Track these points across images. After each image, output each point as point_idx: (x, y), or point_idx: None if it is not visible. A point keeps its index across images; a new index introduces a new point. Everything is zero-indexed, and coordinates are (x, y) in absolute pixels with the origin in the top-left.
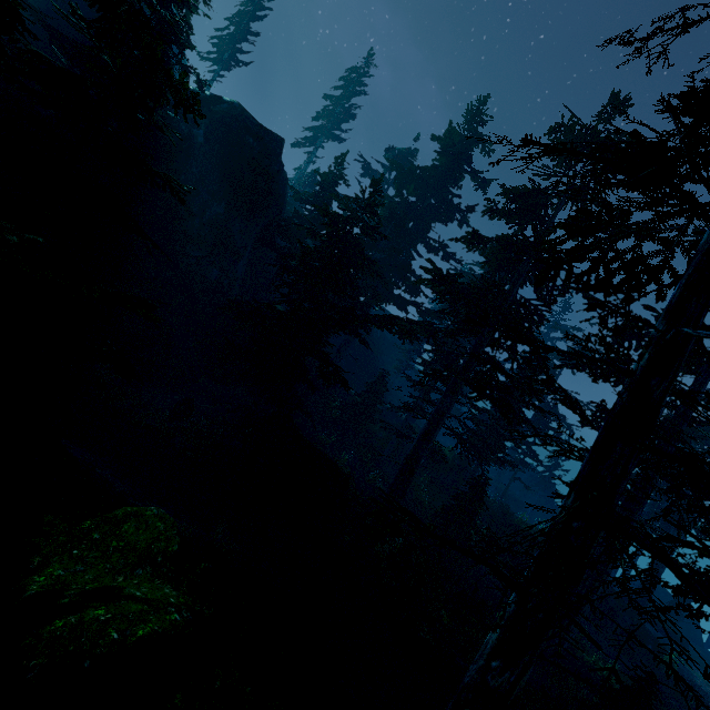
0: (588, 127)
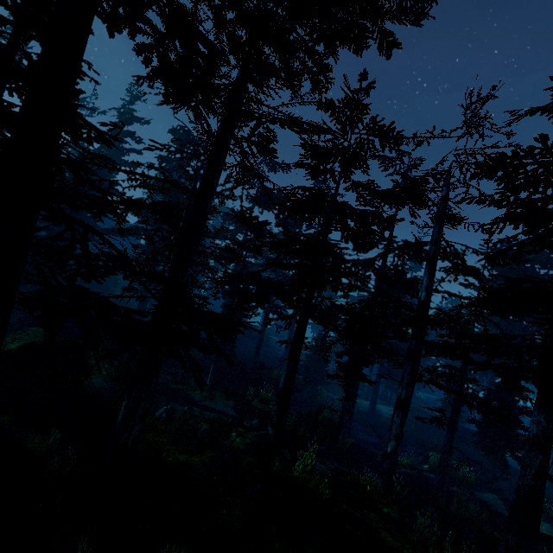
0: (186, 130)
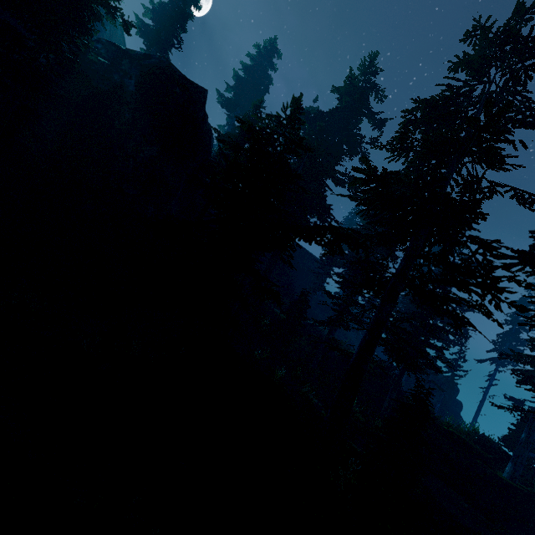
0: (503, 28)
